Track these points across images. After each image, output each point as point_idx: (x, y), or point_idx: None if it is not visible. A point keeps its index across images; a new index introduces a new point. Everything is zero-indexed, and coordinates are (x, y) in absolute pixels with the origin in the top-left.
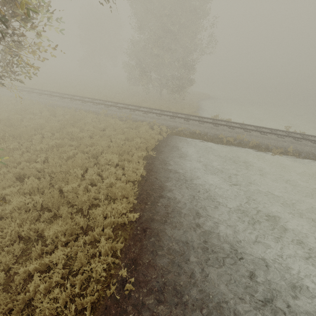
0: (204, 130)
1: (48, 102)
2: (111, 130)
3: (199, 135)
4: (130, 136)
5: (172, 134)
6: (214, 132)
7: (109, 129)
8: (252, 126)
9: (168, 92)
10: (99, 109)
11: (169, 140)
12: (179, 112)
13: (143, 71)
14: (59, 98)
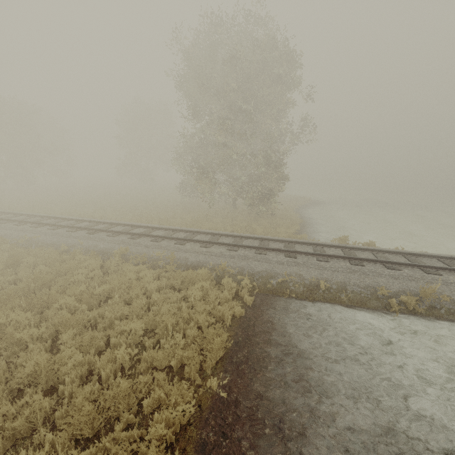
0: (335, 278)
1: (23, 239)
2: (122, 301)
3: (328, 291)
4: (159, 321)
5: (265, 293)
6: (360, 282)
7: (115, 299)
8: (431, 256)
9: (247, 200)
10: (116, 245)
11: (259, 315)
12: (272, 238)
13: (203, 173)
14: (51, 227)
